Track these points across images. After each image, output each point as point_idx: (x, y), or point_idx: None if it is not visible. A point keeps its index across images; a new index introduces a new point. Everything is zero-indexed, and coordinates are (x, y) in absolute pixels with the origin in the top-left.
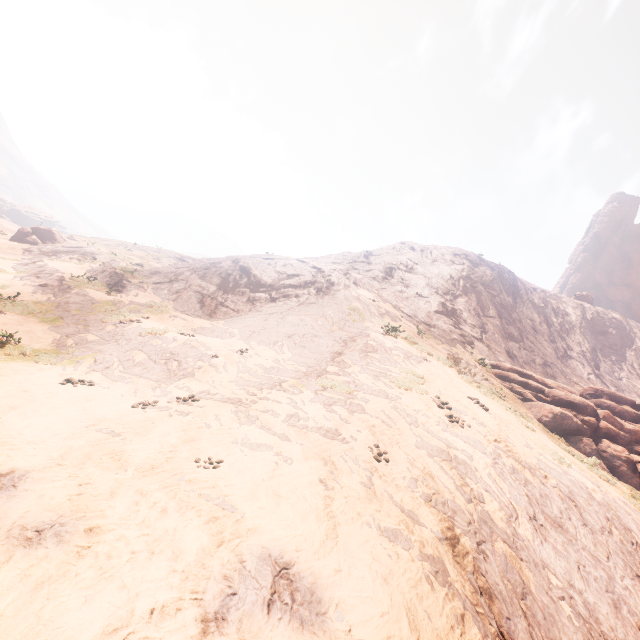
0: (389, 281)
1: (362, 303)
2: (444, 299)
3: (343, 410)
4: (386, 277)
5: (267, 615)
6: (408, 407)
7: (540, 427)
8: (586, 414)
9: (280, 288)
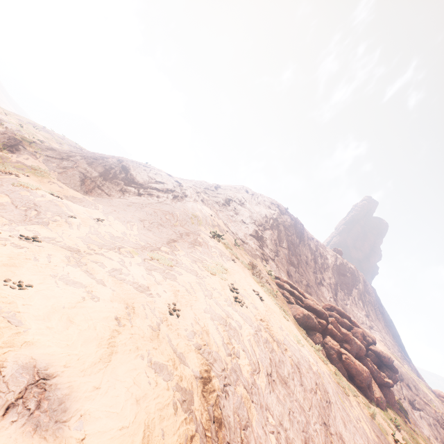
0: (226, 207)
1: (203, 214)
2: (258, 228)
3: (159, 275)
4: (225, 204)
5: (1, 417)
6: (209, 285)
7: (293, 321)
8: (322, 318)
9: (147, 188)
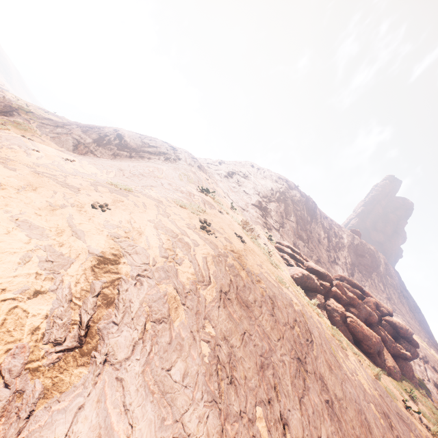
0: (228, 179)
1: (196, 176)
2: (262, 200)
3: (105, 189)
4: (227, 176)
5: None
6: (171, 210)
7: (289, 278)
8: (325, 281)
9: (140, 152)
